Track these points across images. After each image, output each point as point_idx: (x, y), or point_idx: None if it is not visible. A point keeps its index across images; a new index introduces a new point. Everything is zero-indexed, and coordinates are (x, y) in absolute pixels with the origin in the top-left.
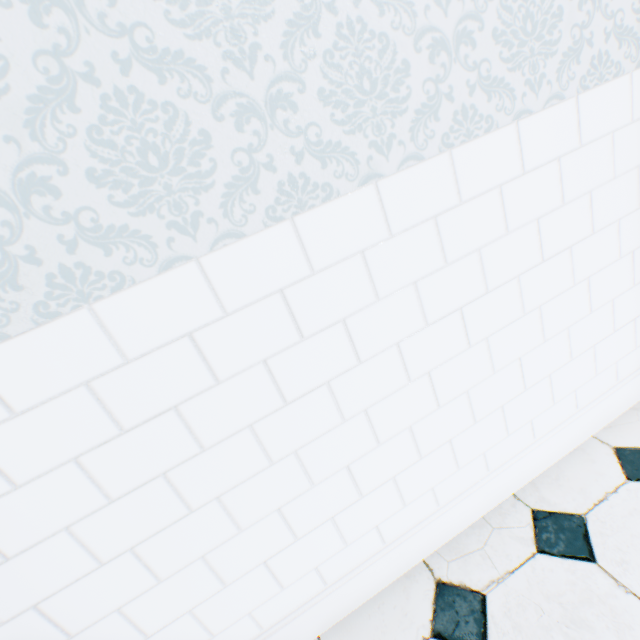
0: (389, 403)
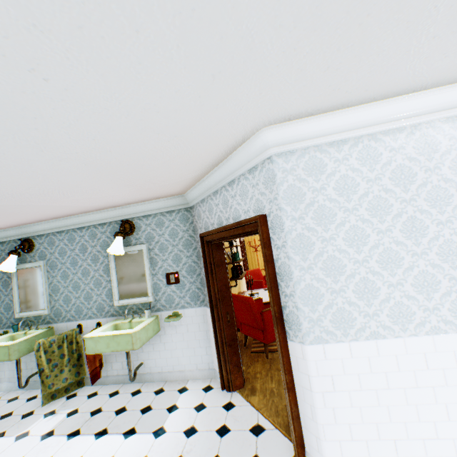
0: (455, 405)
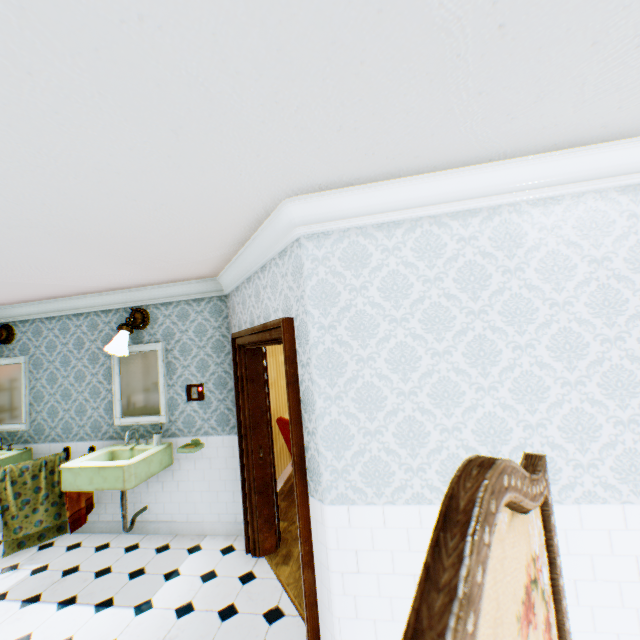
0: None
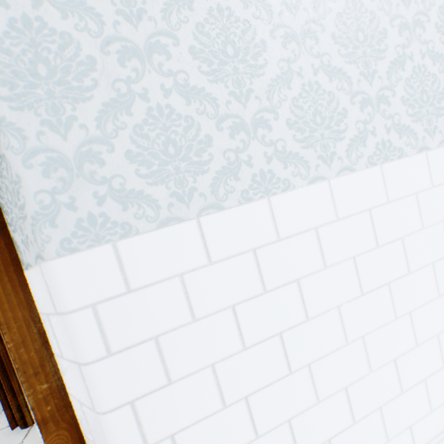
0: (424, 310)
